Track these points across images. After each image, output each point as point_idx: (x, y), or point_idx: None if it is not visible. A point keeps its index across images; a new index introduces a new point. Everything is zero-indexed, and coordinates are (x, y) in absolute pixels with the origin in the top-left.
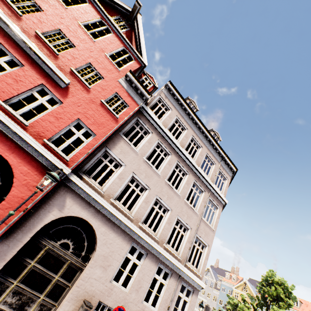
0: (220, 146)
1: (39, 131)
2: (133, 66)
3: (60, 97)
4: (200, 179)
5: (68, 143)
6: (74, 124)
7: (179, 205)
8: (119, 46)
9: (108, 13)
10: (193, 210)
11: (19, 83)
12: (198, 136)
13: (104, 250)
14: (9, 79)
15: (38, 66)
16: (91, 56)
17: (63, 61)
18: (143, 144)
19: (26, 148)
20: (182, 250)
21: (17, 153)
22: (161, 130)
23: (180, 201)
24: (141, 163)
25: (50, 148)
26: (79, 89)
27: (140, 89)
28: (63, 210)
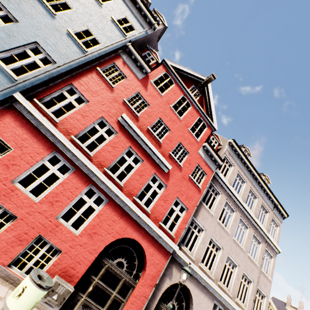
0: (274, 195)
1: (156, 216)
2: (207, 133)
3: (165, 181)
4: (258, 230)
5: (171, 220)
6: (174, 202)
7: (244, 260)
8: (196, 117)
9: (185, 85)
10: (254, 263)
11: (142, 177)
12: (254, 187)
13: (198, 309)
14: (137, 176)
15: (150, 158)
16: (180, 135)
17: (164, 147)
18: (216, 205)
19: (151, 233)
20: (248, 302)
21: (146, 238)
22: (228, 190)
23: (244, 256)
24: (216, 225)
25: (163, 229)
26: (175, 170)
27: (214, 156)
28: (172, 278)
